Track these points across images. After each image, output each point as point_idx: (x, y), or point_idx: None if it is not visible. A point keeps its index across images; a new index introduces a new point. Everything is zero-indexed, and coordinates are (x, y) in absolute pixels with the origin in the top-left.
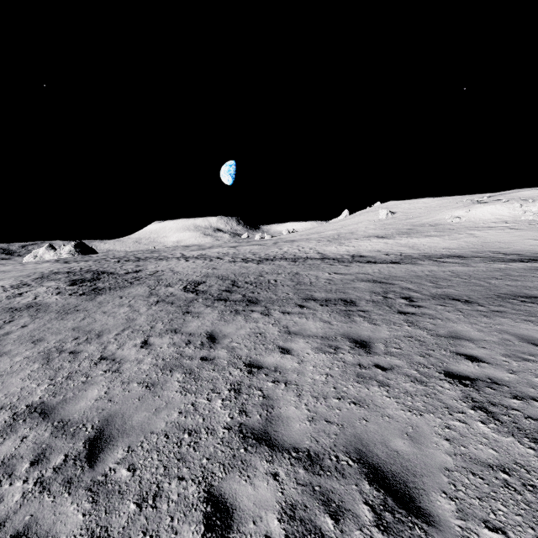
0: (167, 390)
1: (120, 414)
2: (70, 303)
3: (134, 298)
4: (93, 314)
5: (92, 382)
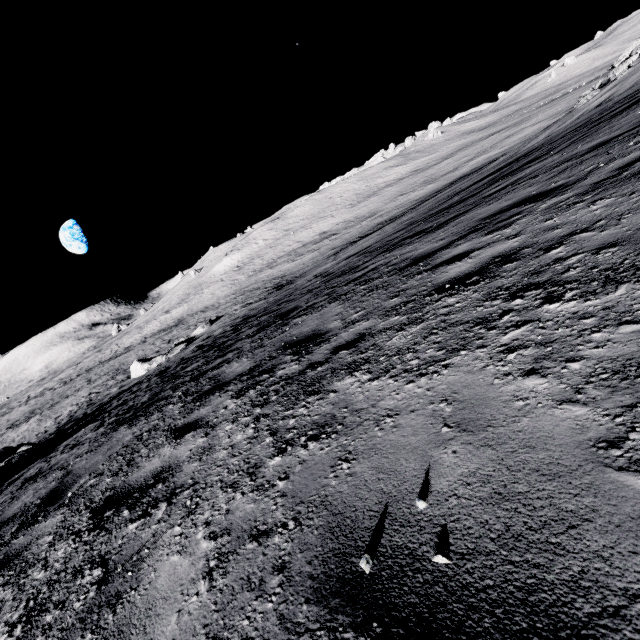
0: None
1: None
2: None
3: None
4: None
5: None
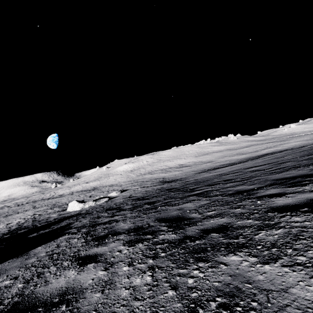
0: None
1: None
2: None
3: None
4: None
5: None
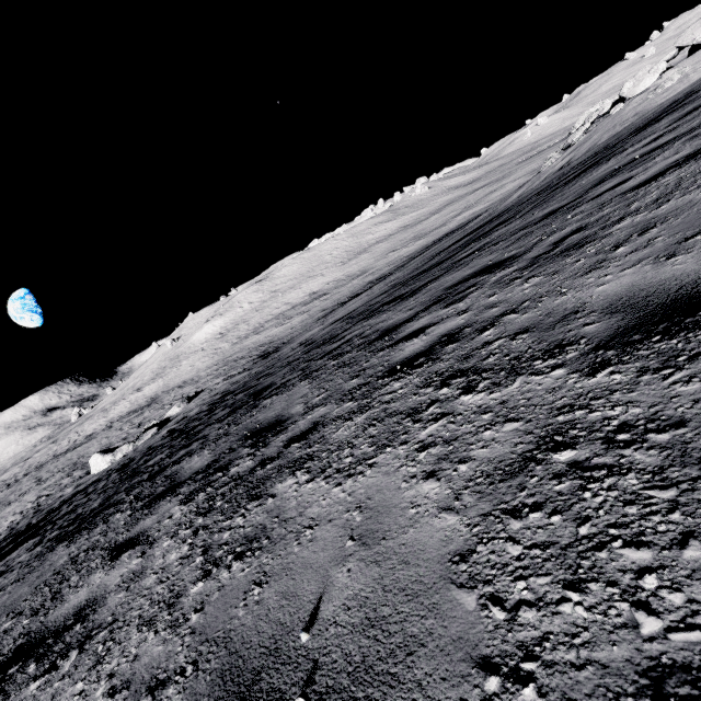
0: None
1: None
2: None
3: None
4: None
5: None
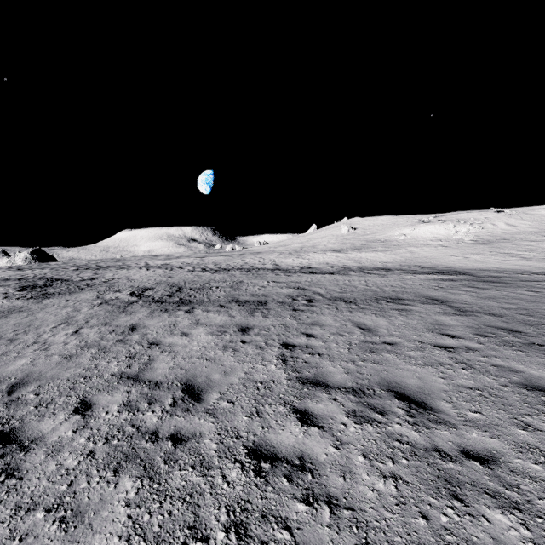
0: (80, 358)
1: (39, 372)
2: (16, 305)
3: (79, 301)
4: (36, 314)
5: (22, 356)
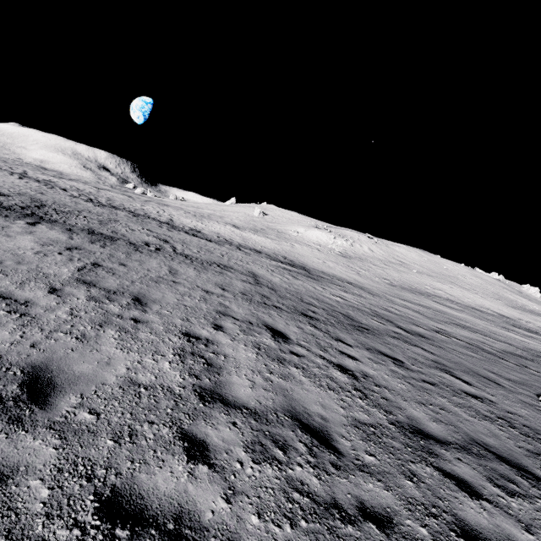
0: None
1: None
2: None
3: None
4: None
5: None
